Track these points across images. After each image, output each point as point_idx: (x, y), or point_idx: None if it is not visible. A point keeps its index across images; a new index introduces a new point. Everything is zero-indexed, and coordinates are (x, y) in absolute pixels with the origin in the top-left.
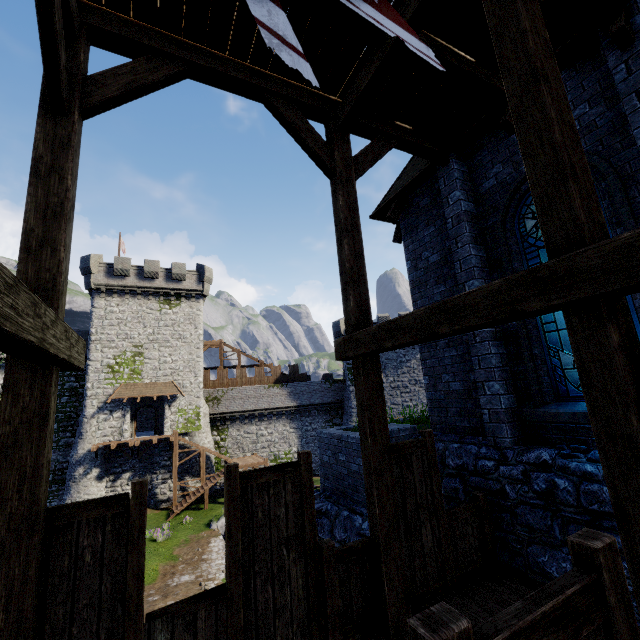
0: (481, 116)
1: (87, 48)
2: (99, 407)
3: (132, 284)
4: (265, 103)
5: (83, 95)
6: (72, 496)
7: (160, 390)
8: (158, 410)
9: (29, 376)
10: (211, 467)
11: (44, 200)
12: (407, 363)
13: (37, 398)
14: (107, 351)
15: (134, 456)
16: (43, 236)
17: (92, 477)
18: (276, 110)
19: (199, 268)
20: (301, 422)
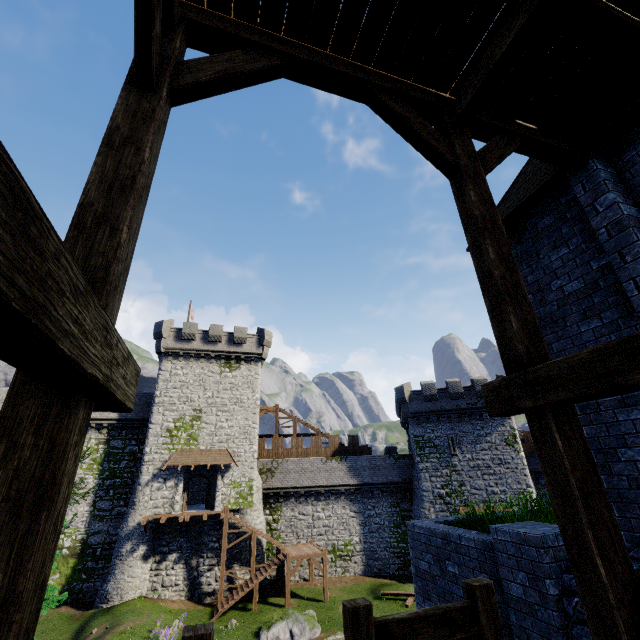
0: (634, 100)
1: (184, 44)
2: (154, 474)
3: (197, 347)
4: (368, 101)
5: (174, 76)
6: (116, 577)
7: (214, 458)
8: (210, 481)
9: (40, 411)
10: (262, 554)
11: (112, 171)
12: (487, 437)
13: (44, 451)
14: (168, 414)
15: (182, 533)
16: (103, 212)
17: (138, 555)
18: (382, 105)
19: (259, 332)
20: (363, 505)
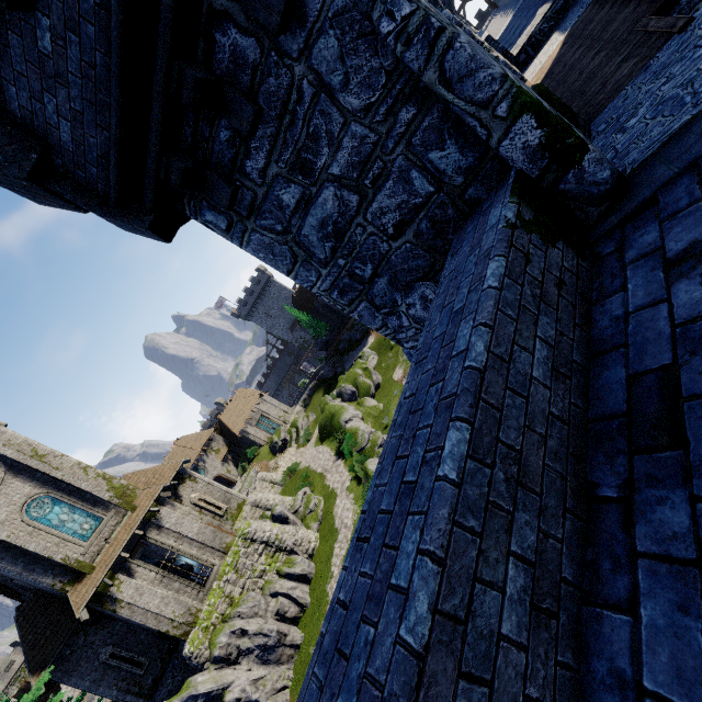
0: None
1: None
2: None
3: None
4: None
5: None
6: None
7: None
8: None
9: None
10: None
11: None
12: None
13: None
14: None
15: None
16: None
17: None
18: None
19: (14, 645)
20: None
